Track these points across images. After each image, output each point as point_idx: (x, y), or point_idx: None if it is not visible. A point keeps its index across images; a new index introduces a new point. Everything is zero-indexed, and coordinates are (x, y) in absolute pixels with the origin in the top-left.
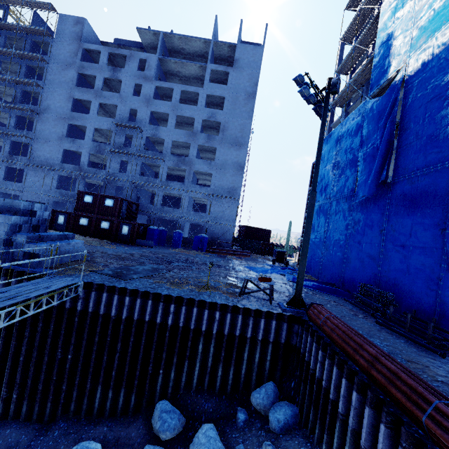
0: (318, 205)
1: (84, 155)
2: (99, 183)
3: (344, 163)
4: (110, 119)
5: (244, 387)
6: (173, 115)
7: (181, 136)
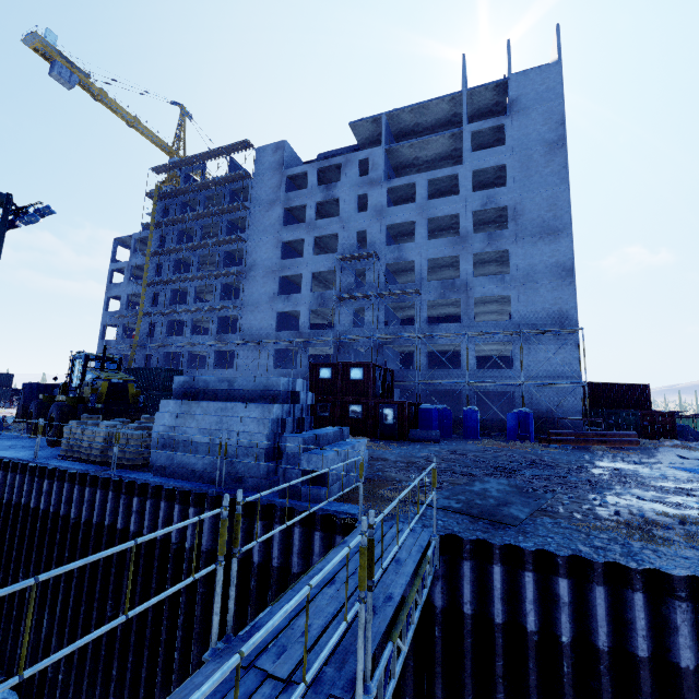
0: None
1: (303, 314)
2: (322, 352)
3: None
4: (331, 255)
5: None
6: (422, 220)
7: (440, 248)
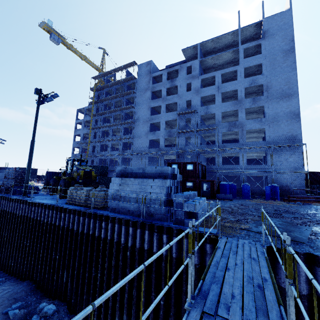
0: None
1: (161, 140)
2: (169, 158)
3: None
4: (174, 112)
5: None
6: (218, 94)
7: (228, 107)
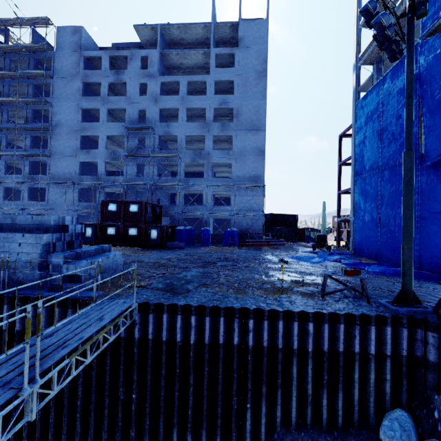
0: (361, 179)
1: (100, 164)
2: (117, 191)
3: (394, 124)
4: (120, 124)
5: (359, 417)
6: (183, 109)
7: (194, 129)
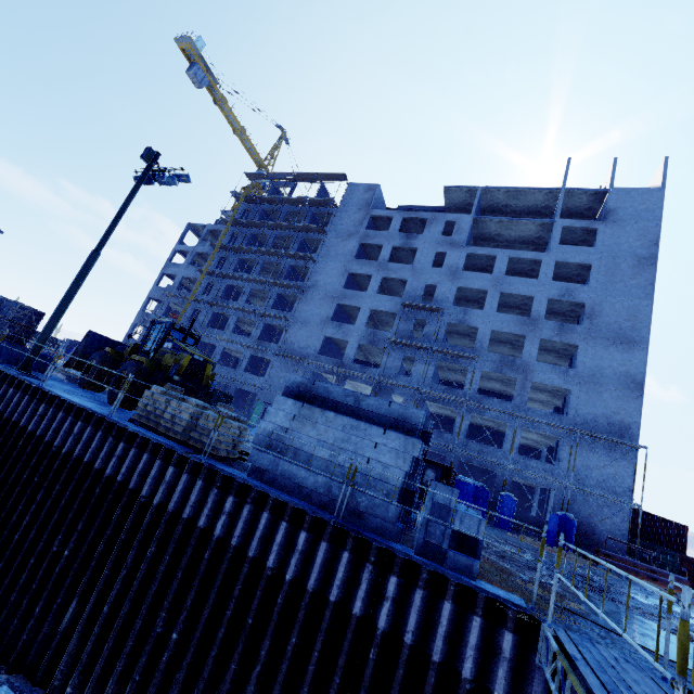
0: None
1: (351, 345)
2: (353, 387)
3: None
4: (394, 298)
5: None
6: (495, 292)
7: (508, 324)
